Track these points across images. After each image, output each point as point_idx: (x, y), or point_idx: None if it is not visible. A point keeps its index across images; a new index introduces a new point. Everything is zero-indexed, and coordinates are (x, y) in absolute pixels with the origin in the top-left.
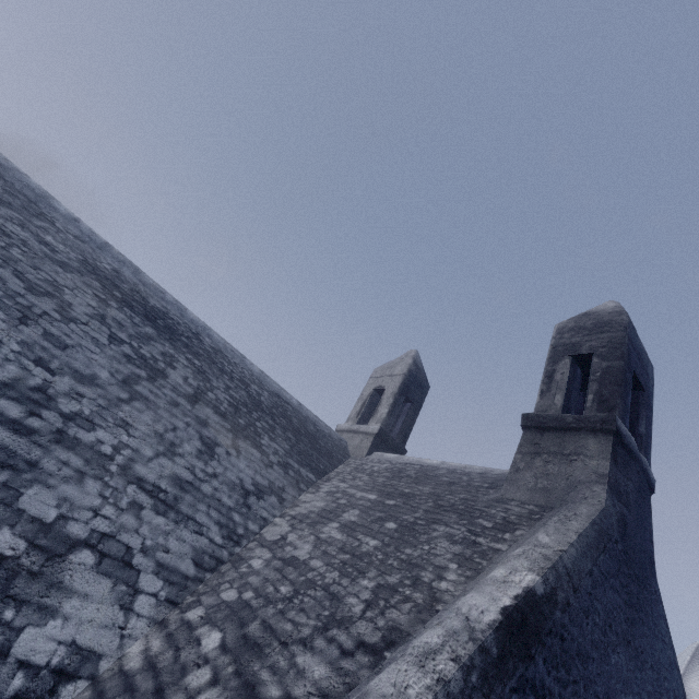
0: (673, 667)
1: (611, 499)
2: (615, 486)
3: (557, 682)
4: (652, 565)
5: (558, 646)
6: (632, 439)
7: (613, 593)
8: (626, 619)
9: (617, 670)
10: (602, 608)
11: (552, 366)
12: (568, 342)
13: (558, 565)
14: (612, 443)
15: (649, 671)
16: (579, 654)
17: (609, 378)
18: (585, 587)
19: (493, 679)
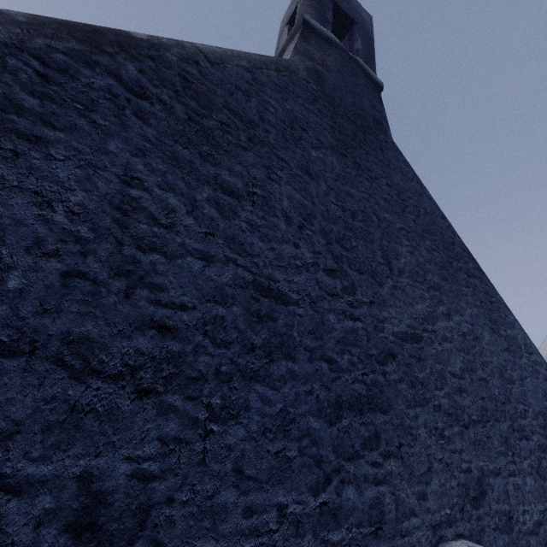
0: (422, 195)
1: (299, 58)
2: (306, 53)
3: (179, 103)
4: (378, 124)
5: (177, 79)
6: (332, 35)
7: (306, 111)
8: (335, 138)
9: (324, 164)
10: (282, 108)
11: (278, 43)
12: (286, 19)
13: (184, 43)
14: (301, 30)
15: (384, 186)
16: (232, 111)
17: (304, 3)
18: (238, 73)
19: (4, 22)
